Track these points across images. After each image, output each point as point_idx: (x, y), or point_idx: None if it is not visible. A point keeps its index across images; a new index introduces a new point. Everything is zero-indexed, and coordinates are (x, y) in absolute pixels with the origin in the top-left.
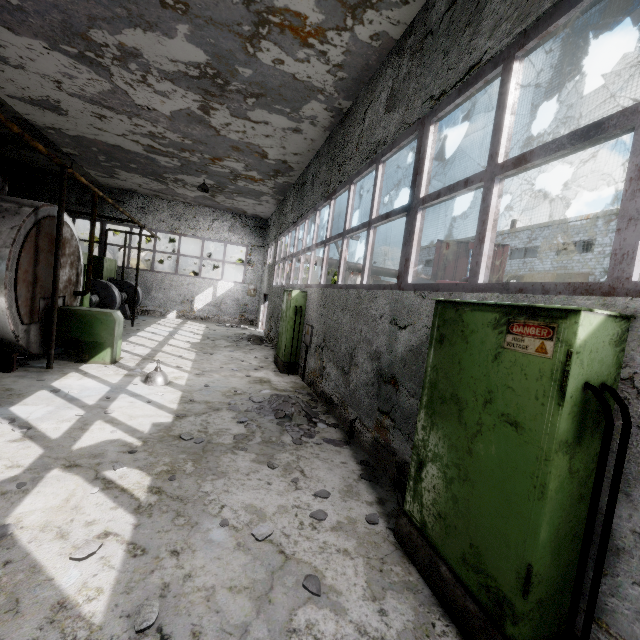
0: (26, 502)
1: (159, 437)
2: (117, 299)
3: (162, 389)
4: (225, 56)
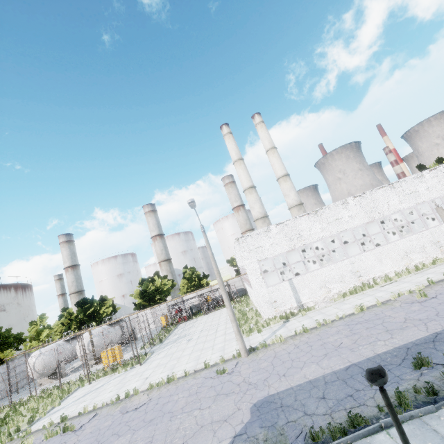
0: None
1: None
2: None
3: None
4: None
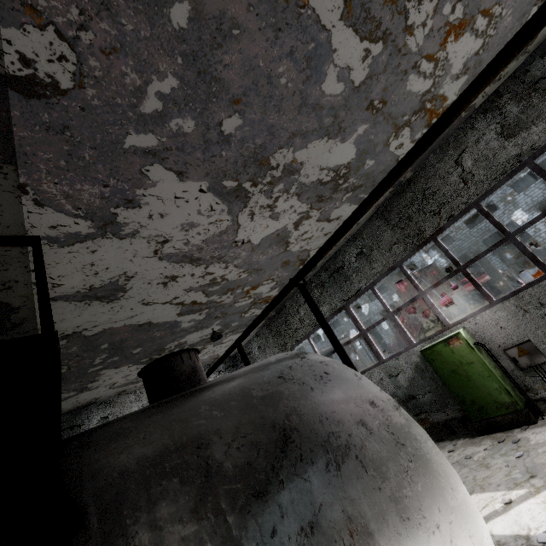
0: None
1: None
2: None
3: None
4: (367, 151)
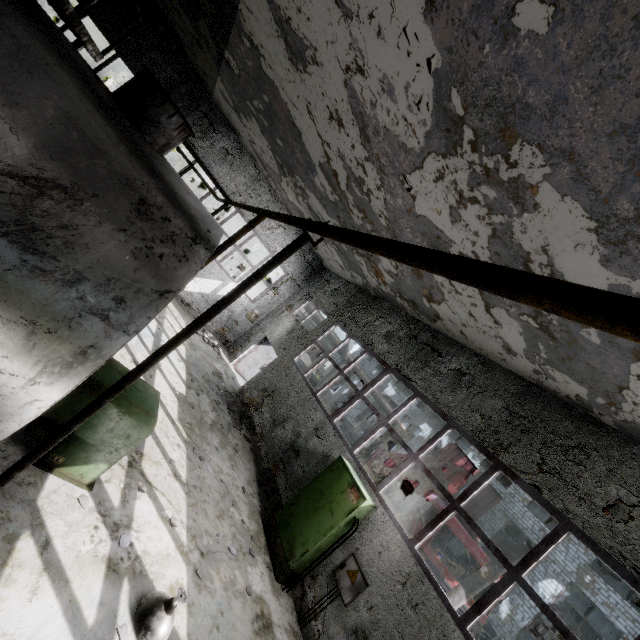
0: None
1: None
2: None
3: None
4: None
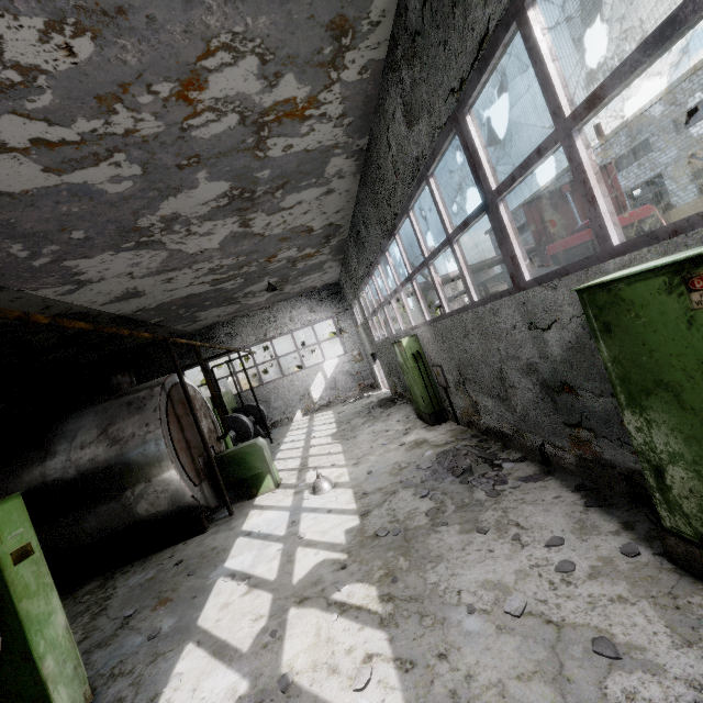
0: (286, 648)
1: (358, 543)
2: (249, 425)
3: (332, 494)
4: (243, 173)
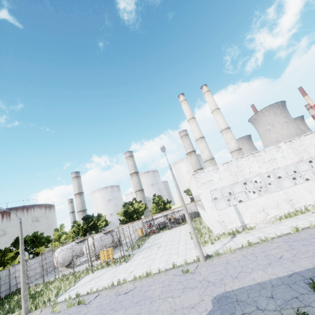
0: None
1: None
2: None
3: None
4: None
